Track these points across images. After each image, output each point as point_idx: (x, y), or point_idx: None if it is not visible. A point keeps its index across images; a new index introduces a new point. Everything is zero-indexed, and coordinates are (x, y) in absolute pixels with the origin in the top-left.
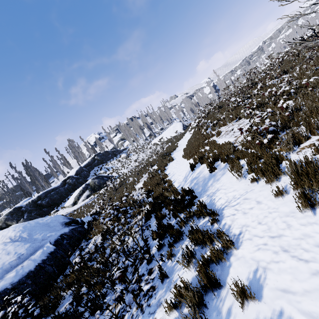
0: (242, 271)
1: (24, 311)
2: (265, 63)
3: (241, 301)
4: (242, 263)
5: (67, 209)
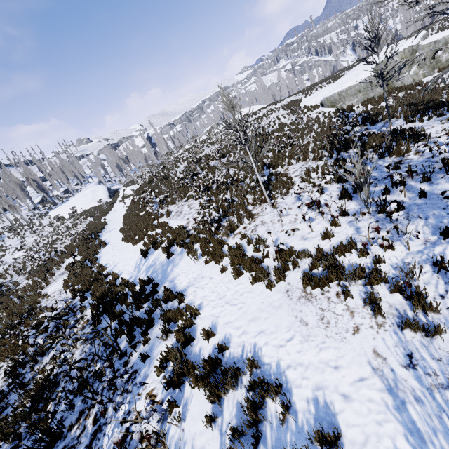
0: (206, 324)
1: None
2: (206, 130)
3: (207, 337)
4: (205, 320)
5: None
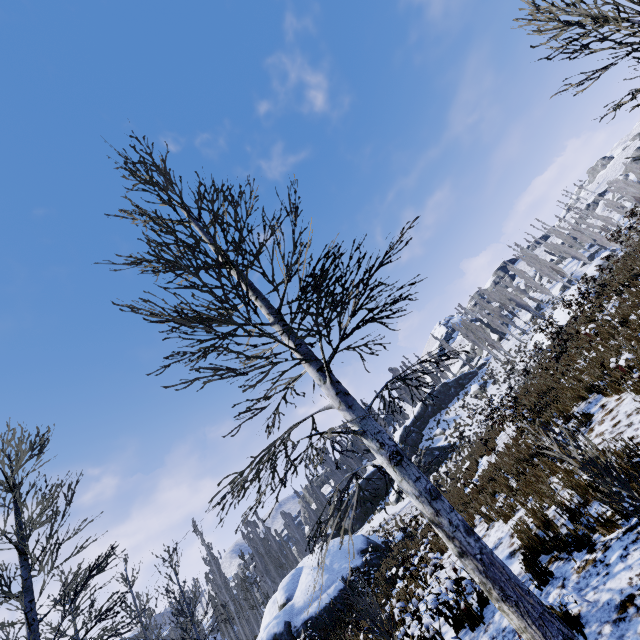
0: None
1: (310, 639)
2: None
3: None
4: None
5: (391, 508)
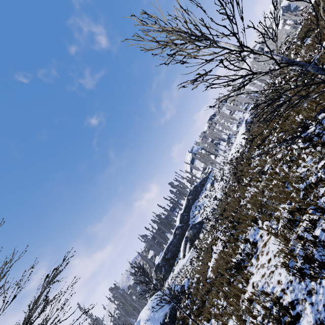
0: None
1: None
2: None
3: None
4: None
5: (182, 261)
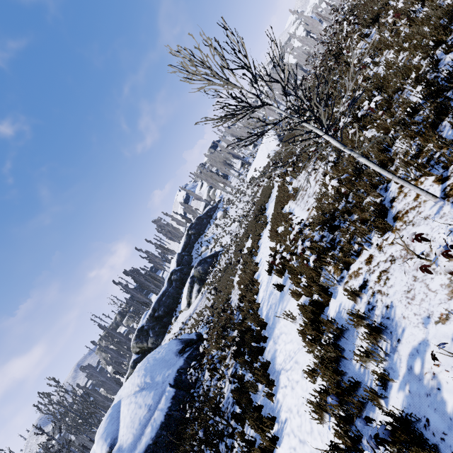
0: None
1: None
2: None
3: None
4: None
5: (185, 313)
